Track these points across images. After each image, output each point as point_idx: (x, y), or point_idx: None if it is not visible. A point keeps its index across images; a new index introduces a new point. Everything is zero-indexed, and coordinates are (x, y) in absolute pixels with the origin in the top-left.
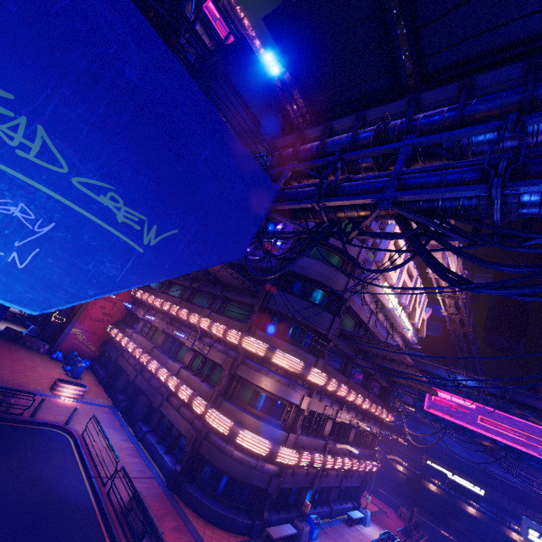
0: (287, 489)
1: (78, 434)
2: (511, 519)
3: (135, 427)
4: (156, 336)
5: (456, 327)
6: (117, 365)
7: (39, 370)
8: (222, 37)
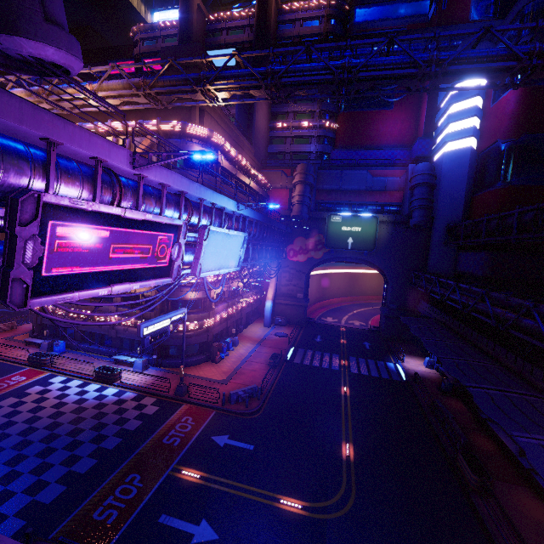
0: (54, 326)
1: None
2: None
3: None
4: None
5: (266, 94)
6: None
7: None
8: (126, 72)
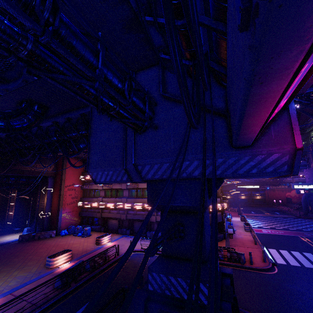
0: None
1: (140, 249)
2: (255, 193)
3: (147, 235)
4: (119, 193)
5: None
6: (102, 218)
7: (73, 242)
8: None
